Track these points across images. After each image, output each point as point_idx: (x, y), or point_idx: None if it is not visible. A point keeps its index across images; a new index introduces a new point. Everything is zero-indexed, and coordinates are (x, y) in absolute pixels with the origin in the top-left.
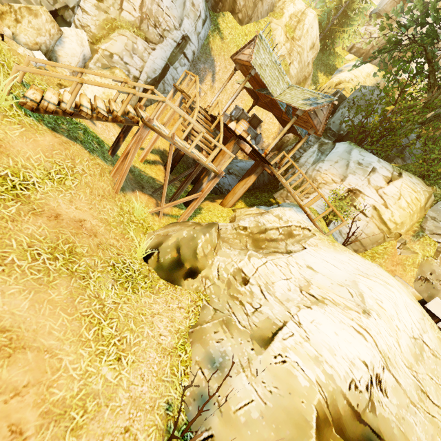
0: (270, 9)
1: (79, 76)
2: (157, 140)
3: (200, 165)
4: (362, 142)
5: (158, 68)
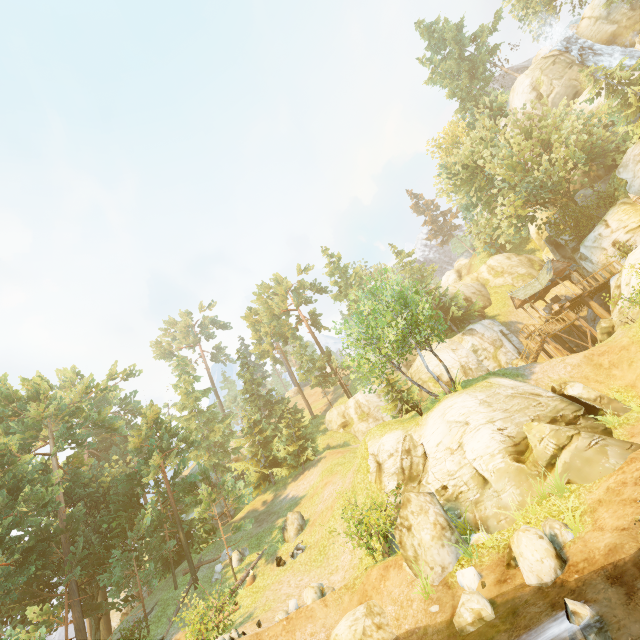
0: (483, 287)
1: (523, 356)
2: (554, 352)
3: (572, 328)
4: (583, 235)
5: (513, 348)
